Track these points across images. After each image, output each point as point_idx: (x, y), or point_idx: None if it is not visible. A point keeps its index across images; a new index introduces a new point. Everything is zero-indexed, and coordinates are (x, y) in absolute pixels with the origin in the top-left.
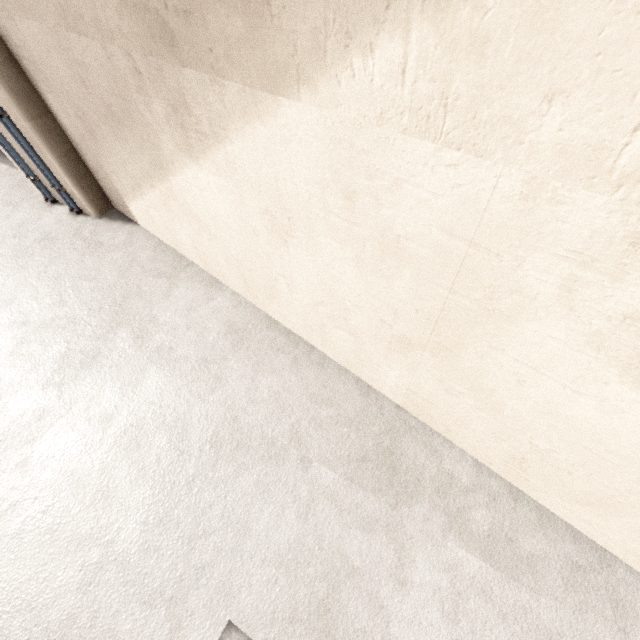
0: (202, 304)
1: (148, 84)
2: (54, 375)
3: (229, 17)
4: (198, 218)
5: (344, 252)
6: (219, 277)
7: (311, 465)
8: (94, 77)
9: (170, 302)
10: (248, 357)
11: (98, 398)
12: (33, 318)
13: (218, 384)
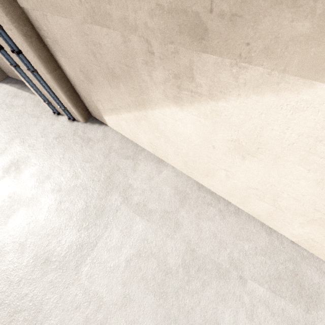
0: (156, 175)
1: (157, 60)
2: (82, 223)
3: (295, 20)
4: (162, 132)
5: (309, 174)
6: (163, 158)
7: (247, 282)
8: (105, 52)
9: (137, 174)
10: (191, 209)
11: (110, 237)
12: (63, 187)
13: (177, 227)
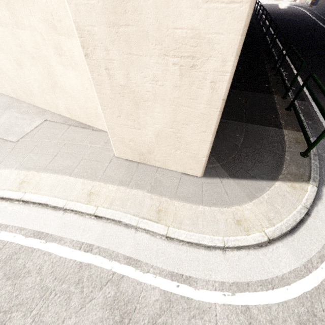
0: None
1: None
2: None
3: None
4: None
5: None
6: None
7: None
8: None
9: None
10: None
11: None
12: None
13: None
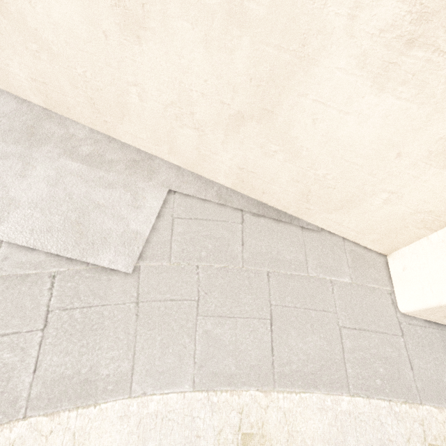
0: None
1: None
2: None
3: None
4: None
5: None
6: None
7: None
8: None
9: None
10: None
11: None
12: None
13: None
